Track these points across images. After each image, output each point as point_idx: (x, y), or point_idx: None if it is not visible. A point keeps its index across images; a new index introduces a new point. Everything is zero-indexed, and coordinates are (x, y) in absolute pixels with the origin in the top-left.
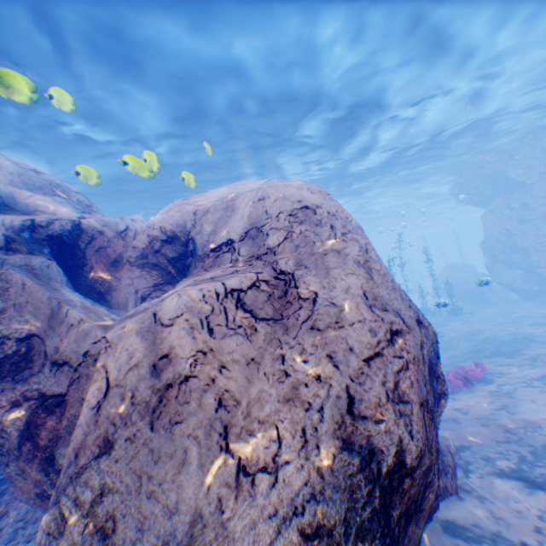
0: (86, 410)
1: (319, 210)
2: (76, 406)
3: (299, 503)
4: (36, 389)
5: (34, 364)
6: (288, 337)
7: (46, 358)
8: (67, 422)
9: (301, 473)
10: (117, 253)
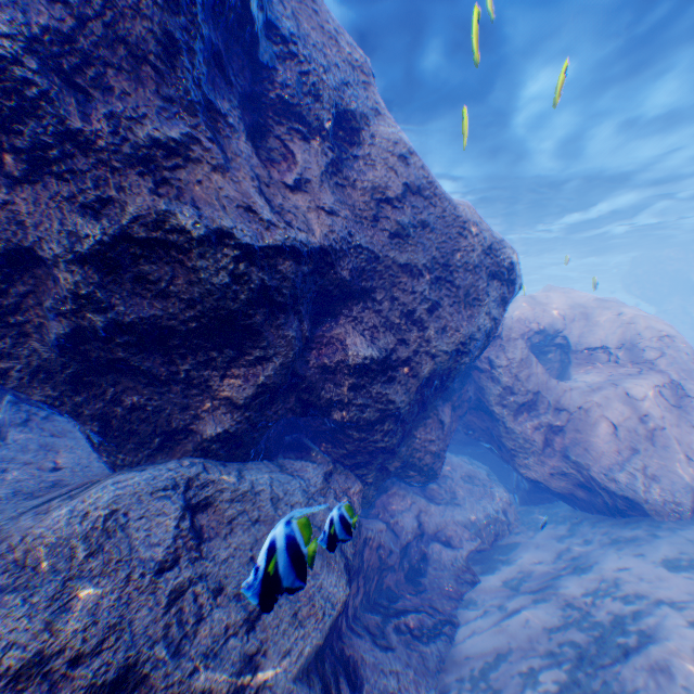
0: (605, 434)
1: (674, 340)
2: (569, 432)
3: None
4: (543, 421)
5: (536, 407)
6: (688, 415)
7: (547, 405)
8: (566, 440)
9: None
10: None
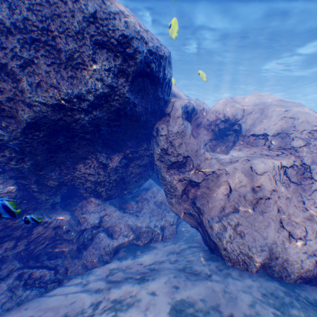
0: (221, 194)
1: None
2: (203, 188)
3: (315, 253)
4: (187, 177)
5: (186, 167)
6: (305, 194)
7: (192, 167)
8: (199, 193)
9: (315, 244)
10: (199, 121)
